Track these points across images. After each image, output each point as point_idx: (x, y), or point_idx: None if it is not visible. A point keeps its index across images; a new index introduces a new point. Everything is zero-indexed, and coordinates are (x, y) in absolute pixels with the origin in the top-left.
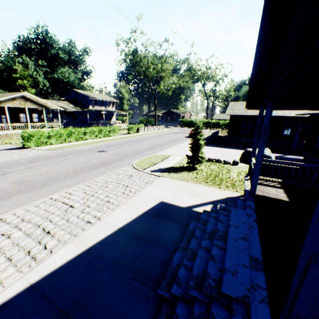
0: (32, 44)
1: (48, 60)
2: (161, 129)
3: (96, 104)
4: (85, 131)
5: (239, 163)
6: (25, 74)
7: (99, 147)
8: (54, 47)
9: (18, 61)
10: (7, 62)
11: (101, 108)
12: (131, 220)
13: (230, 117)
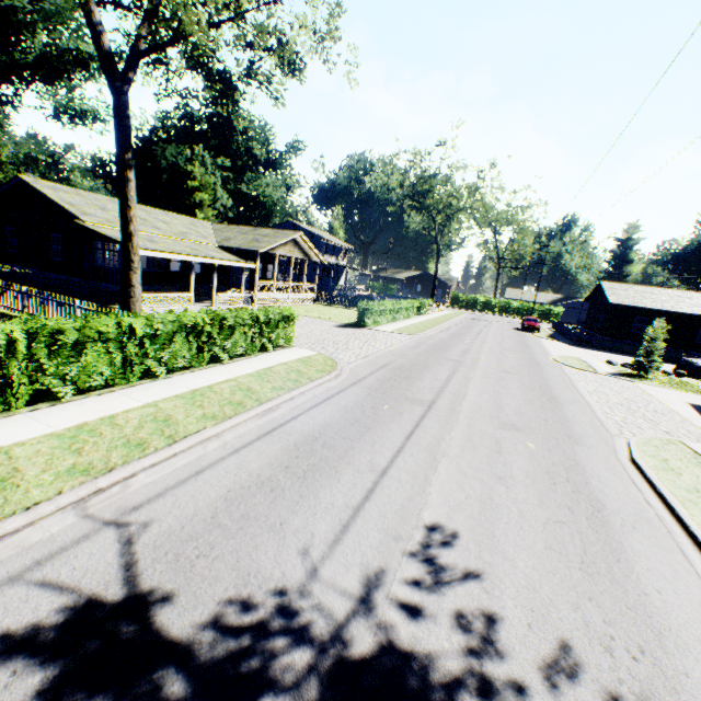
0: (201, 123)
1: (229, 156)
2: (441, 310)
3: (327, 251)
4: (398, 307)
5: (685, 376)
6: (208, 182)
7: (447, 335)
8: (247, 136)
9: (186, 154)
10: (170, 155)
11: (331, 259)
12: (696, 412)
13: (613, 308)
